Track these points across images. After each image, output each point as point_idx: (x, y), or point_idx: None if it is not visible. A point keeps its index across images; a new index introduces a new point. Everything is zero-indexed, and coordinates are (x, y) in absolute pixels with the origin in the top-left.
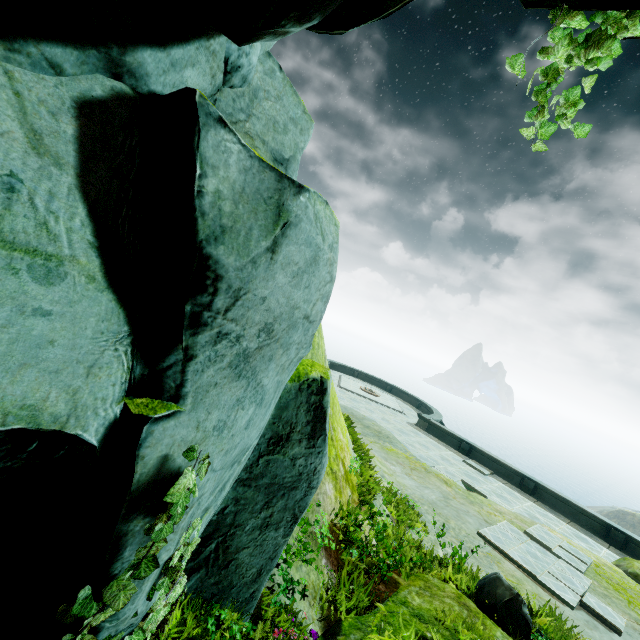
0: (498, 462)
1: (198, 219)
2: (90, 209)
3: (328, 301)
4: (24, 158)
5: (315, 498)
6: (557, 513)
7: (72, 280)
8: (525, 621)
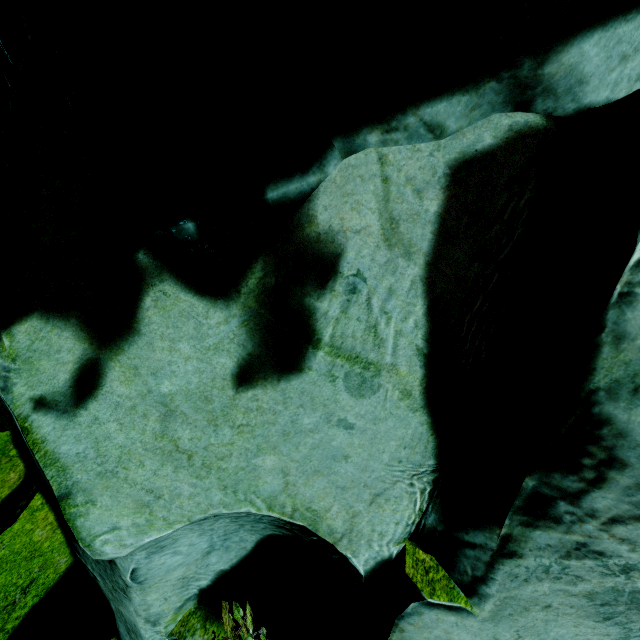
0: None
1: (602, 347)
2: (430, 305)
3: None
4: (374, 253)
5: None
6: None
7: (384, 393)
8: None
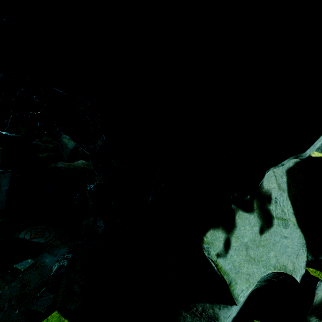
0: None
1: None
2: (291, 201)
3: None
4: (277, 192)
5: None
6: None
7: (290, 226)
8: None
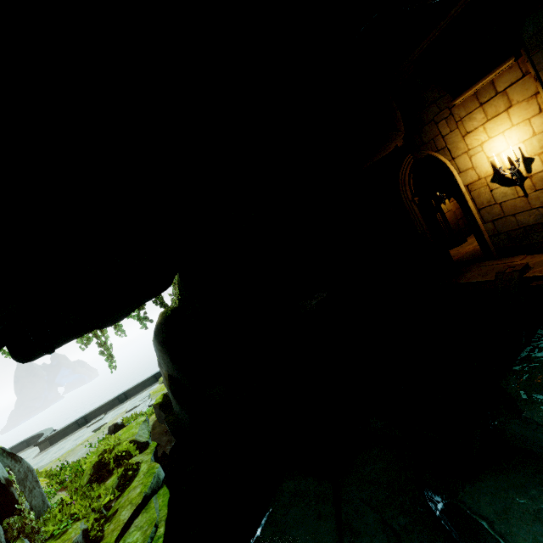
0: (103, 406)
1: None
2: None
3: None
4: None
5: None
6: (140, 393)
7: None
8: (121, 425)
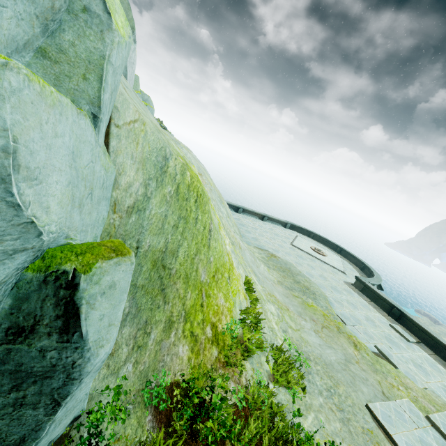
0: (428, 333)
1: None
2: None
3: (10, 181)
4: None
5: (160, 358)
6: None
7: None
8: None
